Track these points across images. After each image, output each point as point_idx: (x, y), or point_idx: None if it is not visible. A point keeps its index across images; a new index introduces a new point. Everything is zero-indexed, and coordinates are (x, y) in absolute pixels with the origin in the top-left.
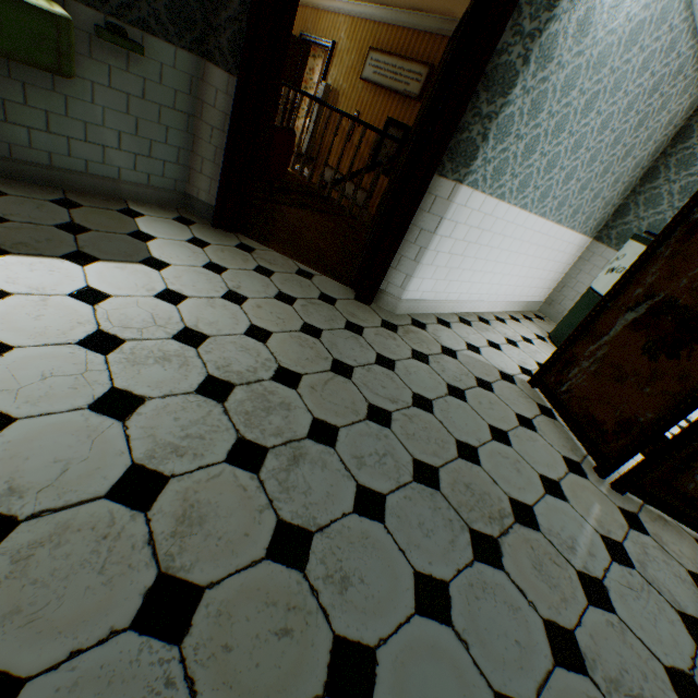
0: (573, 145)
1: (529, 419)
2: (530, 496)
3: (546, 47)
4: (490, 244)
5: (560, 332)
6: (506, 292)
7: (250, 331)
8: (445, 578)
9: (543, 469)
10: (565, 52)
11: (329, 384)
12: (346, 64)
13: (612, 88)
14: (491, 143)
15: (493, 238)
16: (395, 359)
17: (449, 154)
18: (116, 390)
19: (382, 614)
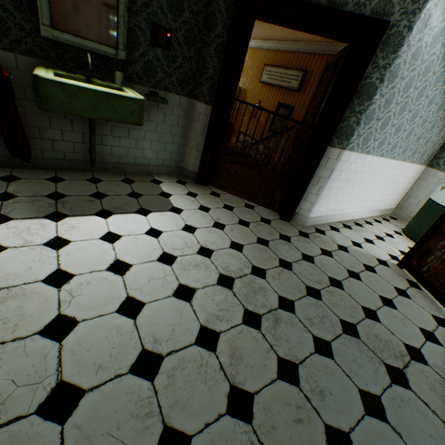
0: (411, 117)
1: (403, 290)
2: (416, 342)
3: (393, 71)
4: (360, 179)
5: (411, 228)
6: (370, 205)
7: (232, 245)
8: (377, 393)
9: (420, 324)
10: (404, 71)
11: (281, 274)
12: (250, 75)
13: (434, 82)
14: (361, 126)
15: (362, 175)
16: (312, 255)
17: (336, 134)
18: (181, 285)
19: (347, 413)
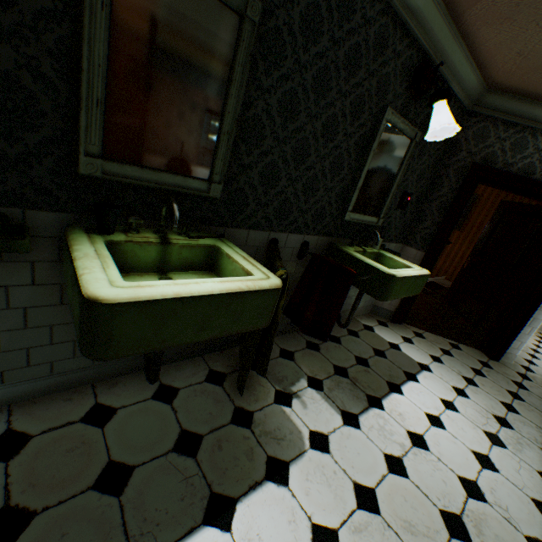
0: None
1: None
2: None
3: None
4: None
5: None
6: None
7: (504, 406)
8: None
9: None
10: None
11: None
12: None
13: None
14: None
15: None
16: None
17: None
18: (539, 473)
19: None
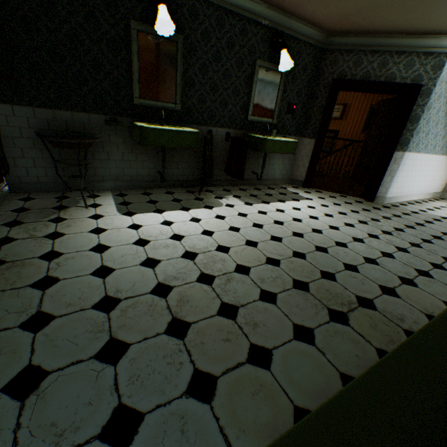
0: (442, 127)
1: None
2: None
3: (428, 106)
4: (415, 170)
5: None
6: (423, 189)
7: (351, 211)
8: None
9: None
10: (434, 105)
11: (387, 221)
12: None
13: None
14: (414, 137)
15: (416, 167)
16: (398, 215)
17: (398, 144)
18: (345, 223)
19: None
